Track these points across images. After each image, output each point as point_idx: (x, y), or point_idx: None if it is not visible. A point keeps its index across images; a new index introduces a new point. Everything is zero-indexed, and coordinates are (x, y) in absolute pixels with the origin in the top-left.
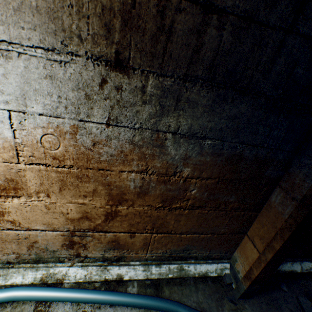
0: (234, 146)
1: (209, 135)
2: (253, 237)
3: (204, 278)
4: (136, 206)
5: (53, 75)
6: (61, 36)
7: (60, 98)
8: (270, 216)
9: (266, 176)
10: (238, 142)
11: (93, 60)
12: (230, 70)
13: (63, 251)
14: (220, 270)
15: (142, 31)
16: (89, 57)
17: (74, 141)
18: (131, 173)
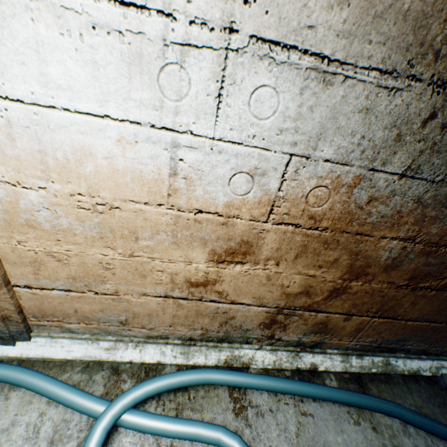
0: None
1: None
2: None
3: (414, 377)
4: (373, 283)
5: (371, 108)
6: (413, 52)
7: (362, 139)
8: None
9: None
10: None
11: (435, 87)
12: None
13: (256, 330)
14: (435, 368)
15: None
16: (431, 82)
17: (346, 196)
18: (393, 240)
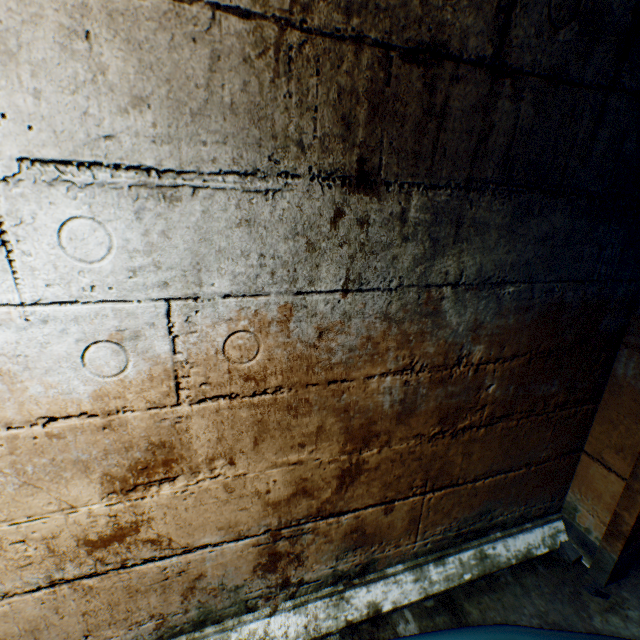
0: (550, 288)
1: (509, 277)
2: (599, 452)
3: (528, 563)
4: (395, 444)
5: (253, 218)
6: (269, 147)
7: (263, 257)
8: (624, 403)
9: (603, 332)
10: (554, 280)
11: (322, 180)
12: (534, 162)
13: (254, 582)
14: (549, 538)
15: (399, 120)
16: (314, 176)
17: (284, 336)
18: (385, 377)
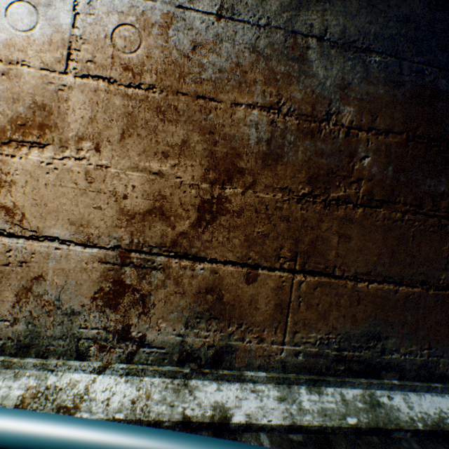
0: (419, 70)
1: (374, 47)
2: None
3: (444, 439)
4: (260, 191)
5: None
6: None
7: None
8: None
9: None
10: (423, 63)
11: None
12: None
13: (92, 315)
14: None
15: None
16: None
17: (163, 41)
18: (252, 109)
